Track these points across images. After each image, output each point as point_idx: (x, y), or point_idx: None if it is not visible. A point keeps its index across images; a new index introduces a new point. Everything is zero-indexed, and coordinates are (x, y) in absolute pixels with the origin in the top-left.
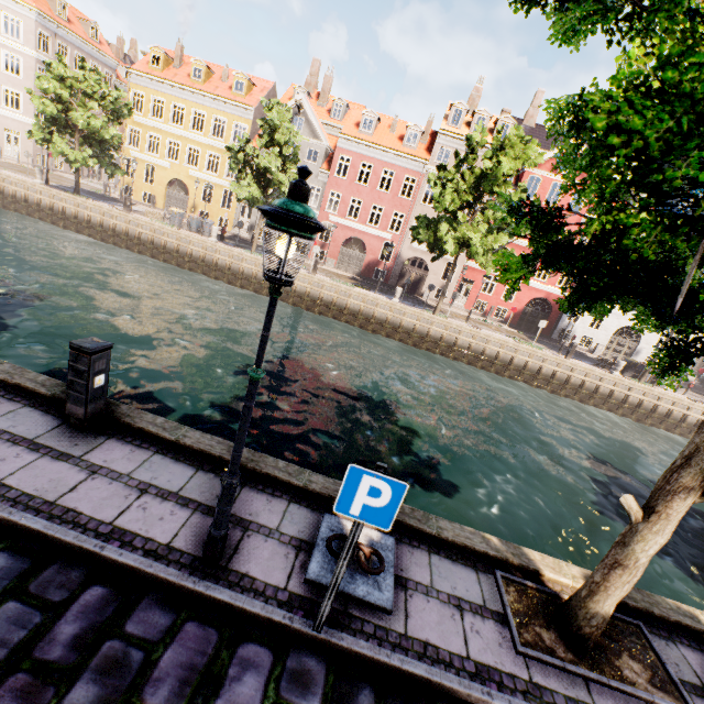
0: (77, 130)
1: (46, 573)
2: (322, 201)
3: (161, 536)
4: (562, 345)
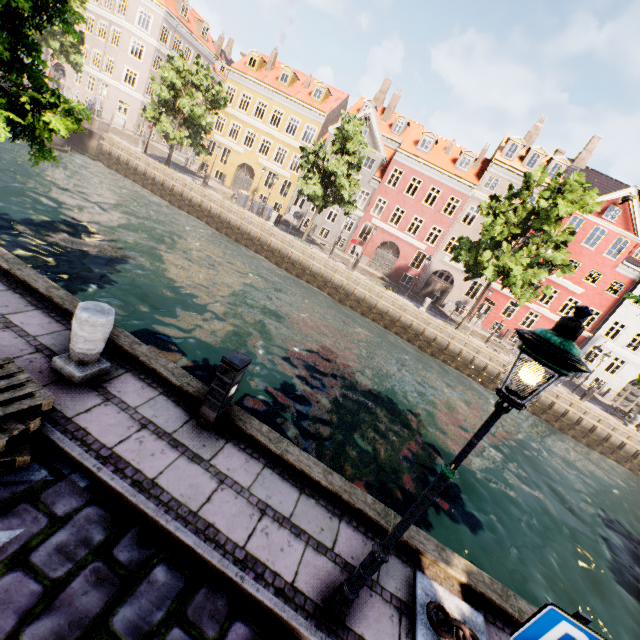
0: (180, 113)
1: (198, 597)
2: (369, 205)
3: (284, 571)
4: (578, 386)
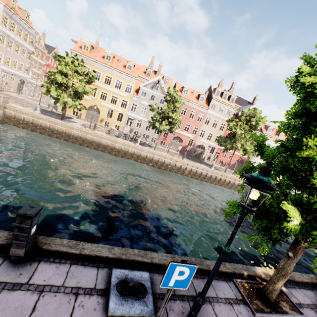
0: (68, 88)
1: None
2: None
3: None
4: None
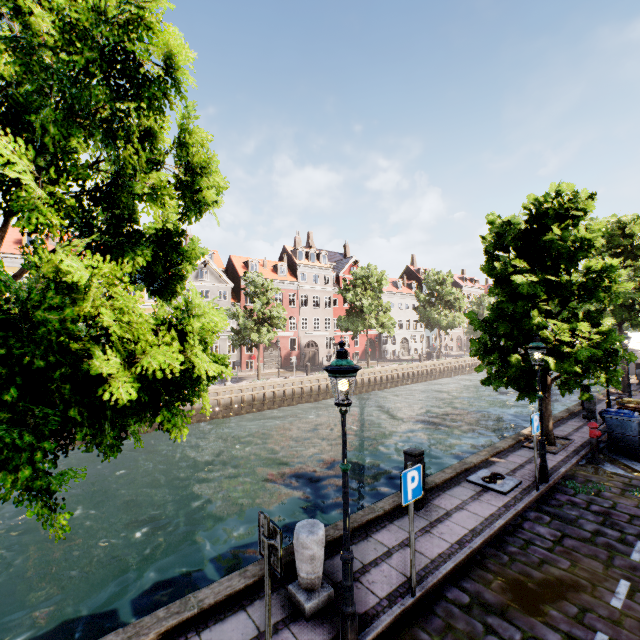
0: None
1: None
2: None
3: None
4: (412, 357)
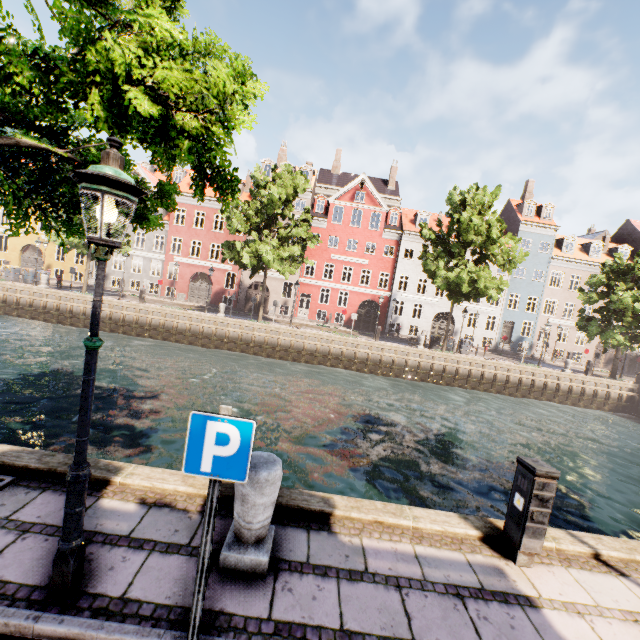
0: None
1: None
2: (167, 246)
3: None
4: (375, 332)
